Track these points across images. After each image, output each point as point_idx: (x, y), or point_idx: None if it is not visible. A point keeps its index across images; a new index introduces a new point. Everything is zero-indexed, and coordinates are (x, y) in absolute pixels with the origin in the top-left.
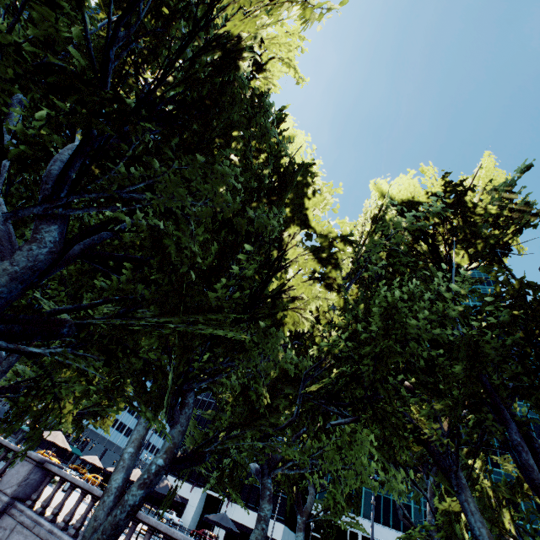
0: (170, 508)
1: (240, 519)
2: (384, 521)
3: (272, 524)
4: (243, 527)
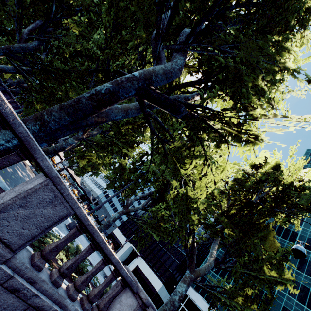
0: (112, 242)
1: (142, 268)
2: None
3: (156, 280)
4: (141, 273)
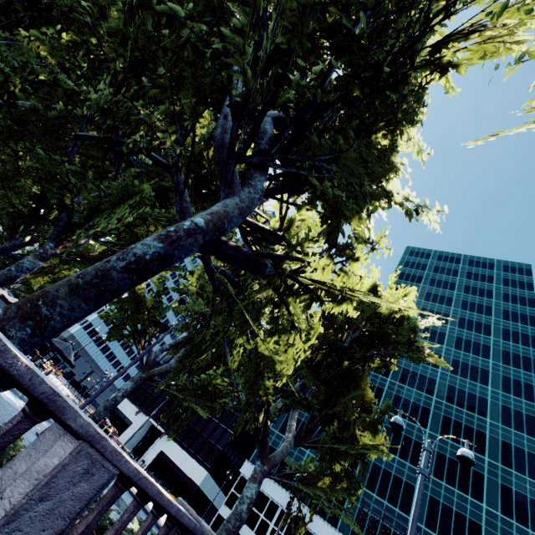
0: (110, 420)
1: (169, 453)
2: (310, 504)
3: (197, 467)
4: (169, 462)
